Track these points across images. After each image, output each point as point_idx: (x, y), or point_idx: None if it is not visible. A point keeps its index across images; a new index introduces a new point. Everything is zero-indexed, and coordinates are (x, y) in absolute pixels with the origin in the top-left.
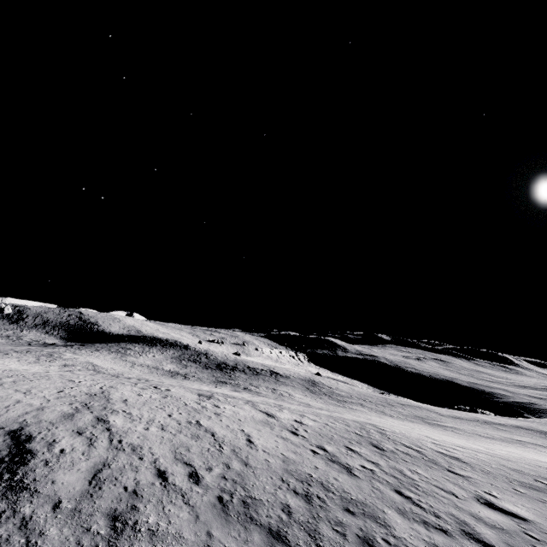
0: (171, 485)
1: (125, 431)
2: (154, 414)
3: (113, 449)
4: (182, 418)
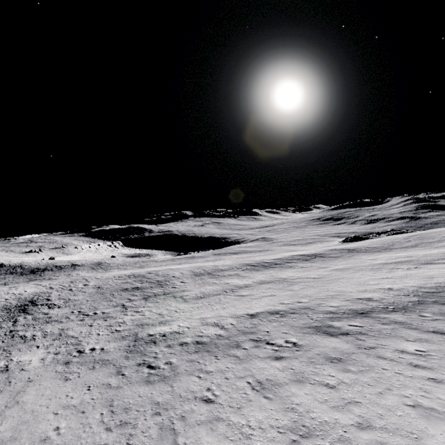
0: (1, 301)
1: None
2: None
3: None
4: (2, 293)
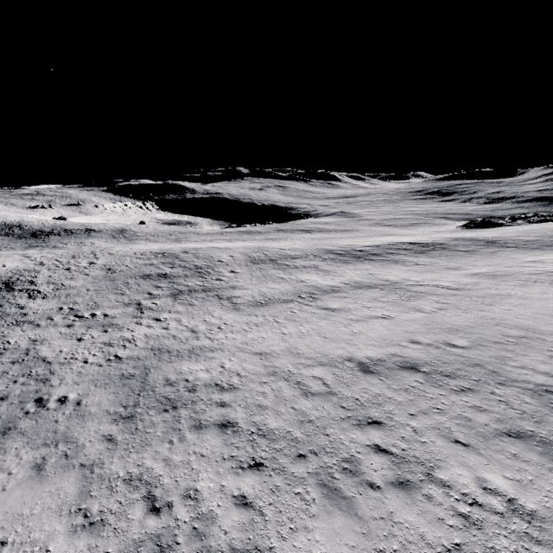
0: None
1: None
2: None
3: None
4: None
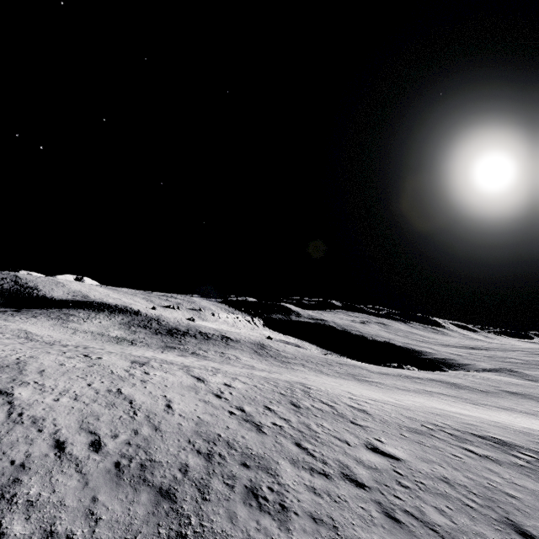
0: (67, 454)
1: (30, 403)
2: (71, 384)
3: (9, 423)
4: (103, 387)
